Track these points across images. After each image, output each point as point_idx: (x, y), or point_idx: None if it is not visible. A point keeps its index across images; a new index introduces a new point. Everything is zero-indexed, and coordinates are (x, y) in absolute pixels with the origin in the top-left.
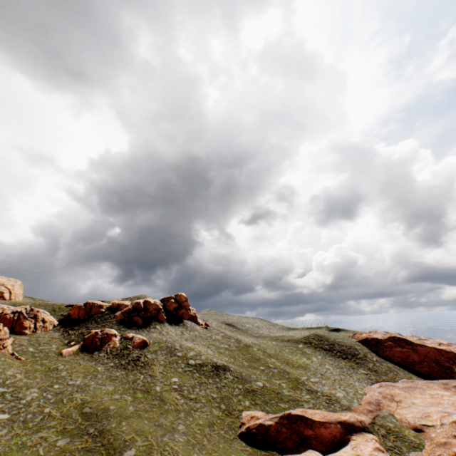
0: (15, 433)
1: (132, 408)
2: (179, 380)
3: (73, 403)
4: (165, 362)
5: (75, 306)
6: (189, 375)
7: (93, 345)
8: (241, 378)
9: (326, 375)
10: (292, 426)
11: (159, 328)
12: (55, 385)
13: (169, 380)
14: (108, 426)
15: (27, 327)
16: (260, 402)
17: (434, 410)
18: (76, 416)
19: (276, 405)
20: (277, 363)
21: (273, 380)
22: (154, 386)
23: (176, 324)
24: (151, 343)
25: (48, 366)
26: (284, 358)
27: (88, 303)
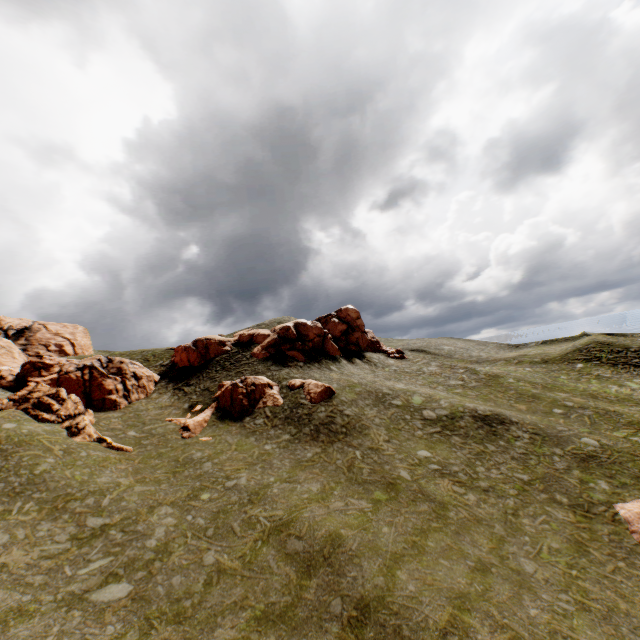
0: (158, 639)
1: (388, 530)
2: (432, 454)
3: (255, 532)
4: (382, 421)
5: (178, 348)
6: (443, 440)
7: (237, 406)
8: (545, 435)
9: None
10: None
11: (334, 365)
12: (201, 494)
13: (413, 456)
14: (369, 588)
15: (111, 390)
16: (628, 479)
17: None
18: (279, 566)
19: None
20: (576, 400)
21: (605, 432)
22: (394, 471)
23: (355, 357)
24: (338, 392)
25: (172, 455)
26: (576, 390)
27: (199, 340)
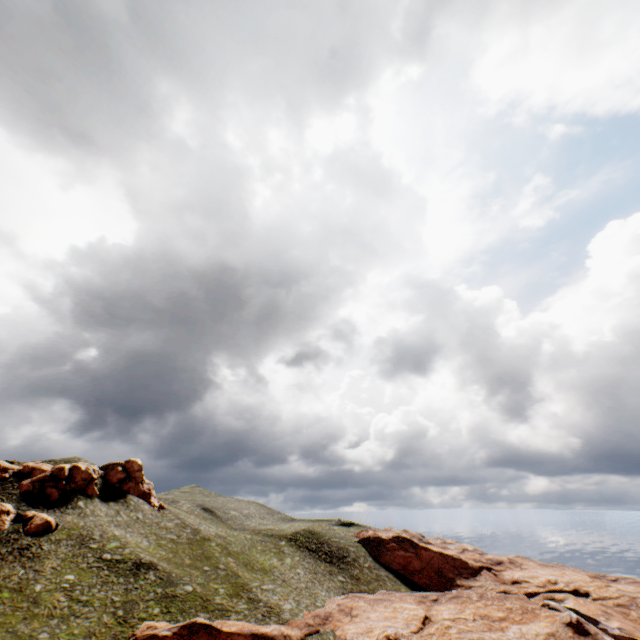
0: None
1: None
2: (75, 578)
3: None
4: (68, 553)
5: None
6: (95, 572)
7: None
8: (166, 580)
9: (290, 581)
10: (192, 637)
11: (82, 506)
12: None
13: (60, 578)
14: None
15: None
16: (175, 610)
17: (383, 624)
18: None
19: (194, 615)
20: (232, 564)
21: (211, 585)
22: (35, 584)
23: (113, 502)
24: (58, 527)
25: None
26: (248, 558)
27: None
